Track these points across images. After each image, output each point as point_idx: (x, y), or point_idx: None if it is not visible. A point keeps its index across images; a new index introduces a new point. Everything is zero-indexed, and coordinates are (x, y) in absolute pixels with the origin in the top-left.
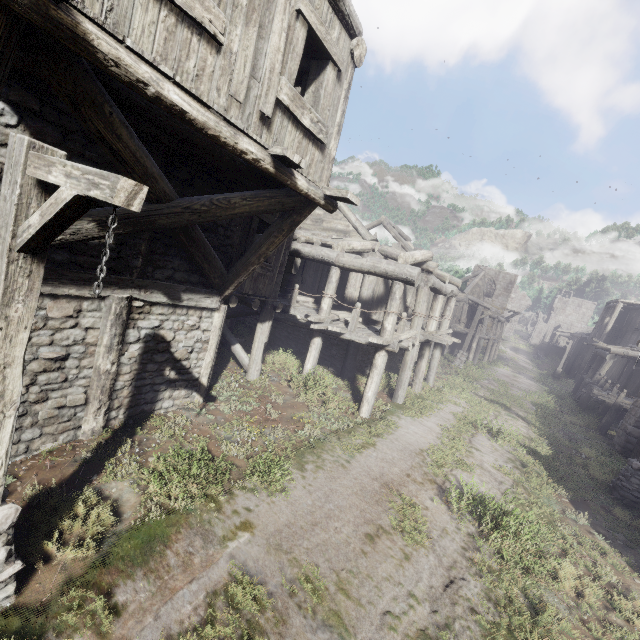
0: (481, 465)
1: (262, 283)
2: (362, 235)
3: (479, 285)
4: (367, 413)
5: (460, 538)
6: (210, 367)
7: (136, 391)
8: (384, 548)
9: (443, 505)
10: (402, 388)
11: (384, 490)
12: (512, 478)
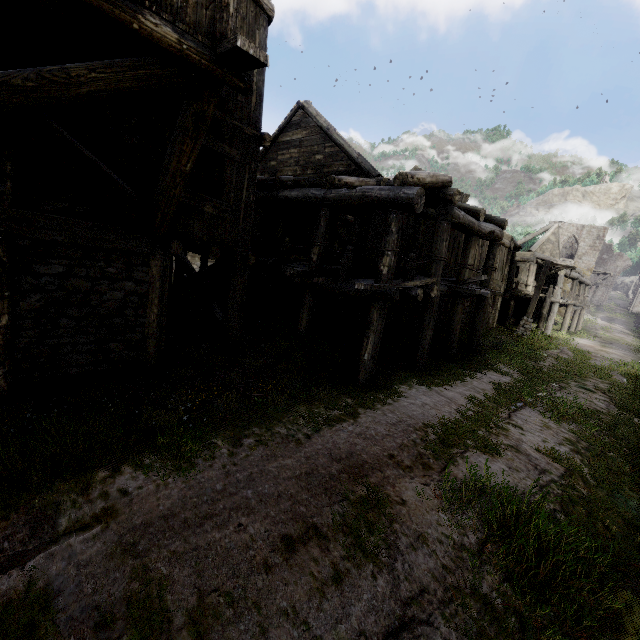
0: (516, 446)
1: (221, 228)
2: (365, 172)
3: (551, 241)
4: (365, 381)
5: (444, 551)
6: (156, 327)
7: (51, 351)
8: (303, 559)
9: (430, 499)
10: (420, 353)
11: (343, 474)
12: (563, 465)
